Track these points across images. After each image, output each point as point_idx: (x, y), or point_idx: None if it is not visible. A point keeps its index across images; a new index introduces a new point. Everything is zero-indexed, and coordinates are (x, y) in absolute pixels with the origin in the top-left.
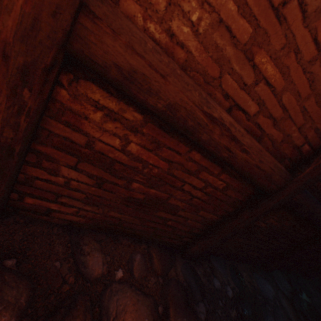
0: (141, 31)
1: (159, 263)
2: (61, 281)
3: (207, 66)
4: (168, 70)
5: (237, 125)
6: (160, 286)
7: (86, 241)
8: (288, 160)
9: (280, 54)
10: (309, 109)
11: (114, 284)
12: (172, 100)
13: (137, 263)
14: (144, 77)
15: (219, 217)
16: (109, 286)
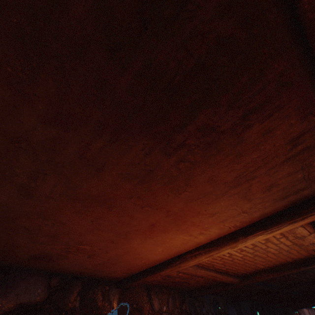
0: (192, 267)
1: (178, 301)
2: (148, 311)
3: (209, 265)
4: (197, 271)
5: (218, 274)
6: (179, 313)
7: (152, 292)
8: (241, 274)
9: (233, 263)
10: (246, 268)
11: (163, 313)
12: (197, 273)
13: (170, 302)
14: (190, 272)
15: (209, 284)
16: (162, 313)
